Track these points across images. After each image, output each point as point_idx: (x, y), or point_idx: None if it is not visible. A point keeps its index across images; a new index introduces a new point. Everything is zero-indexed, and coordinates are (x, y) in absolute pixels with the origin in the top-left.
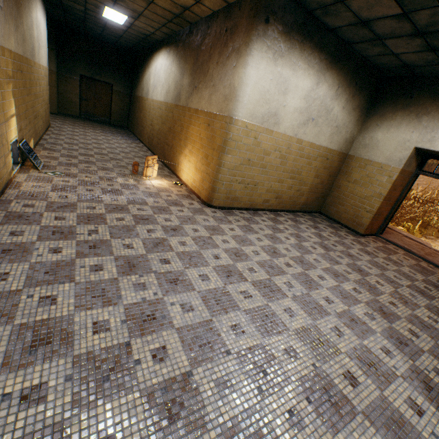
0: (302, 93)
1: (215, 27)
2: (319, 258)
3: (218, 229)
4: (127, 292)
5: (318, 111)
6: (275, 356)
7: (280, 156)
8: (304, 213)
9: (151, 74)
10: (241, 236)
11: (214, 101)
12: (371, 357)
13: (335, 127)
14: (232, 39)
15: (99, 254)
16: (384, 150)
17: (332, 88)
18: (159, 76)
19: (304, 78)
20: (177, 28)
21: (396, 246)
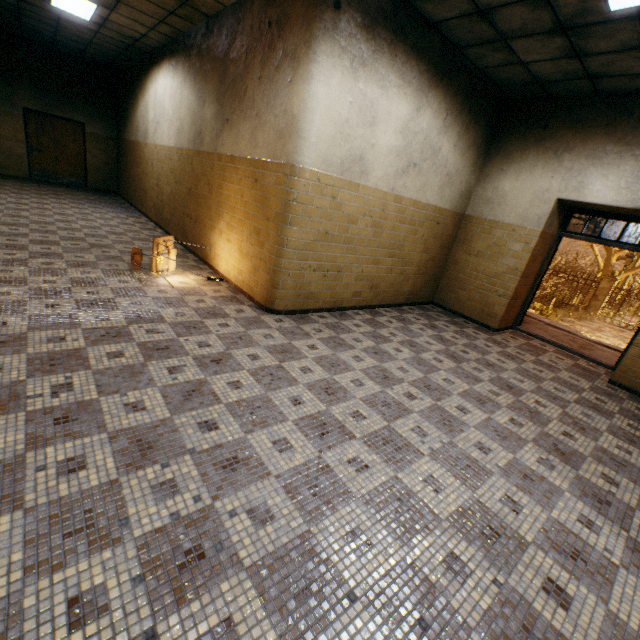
0: (398, 124)
1: (249, 20)
2: (450, 377)
3: (291, 350)
4: (139, 508)
5: (422, 152)
6: (432, 581)
7: (372, 223)
8: (412, 306)
9: (148, 104)
10: (329, 356)
11: (261, 141)
12: (571, 539)
13: (445, 175)
14: (281, 37)
15: (76, 434)
16: (515, 206)
17: (438, 116)
18: (163, 106)
19: (399, 101)
20: (185, 25)
21: (541, 341)
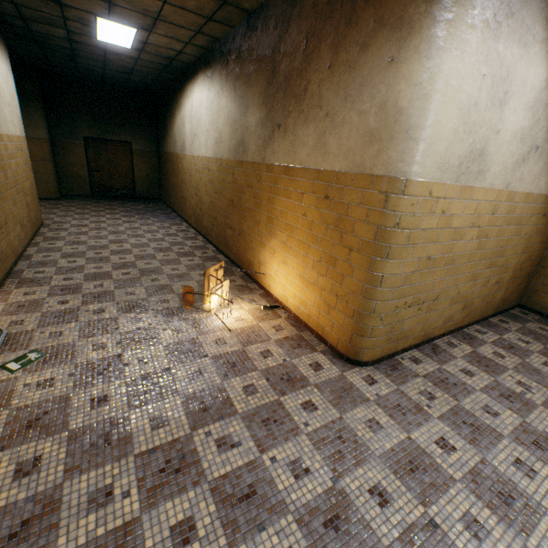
0: (530, 97)
1: None
2: None
3: (420, 459)
4: None
5: (547, 129)
6: None
7: (478, 232)
8: (500, 316)
9: (184, 118)
10: (482, 469)
11: (334, 148)
12: None
13: None
14: (370, 2)
15: None
16: None
17: None
18: (199, 118)
19: (538, 62)
20: (222, 30)
21: None
